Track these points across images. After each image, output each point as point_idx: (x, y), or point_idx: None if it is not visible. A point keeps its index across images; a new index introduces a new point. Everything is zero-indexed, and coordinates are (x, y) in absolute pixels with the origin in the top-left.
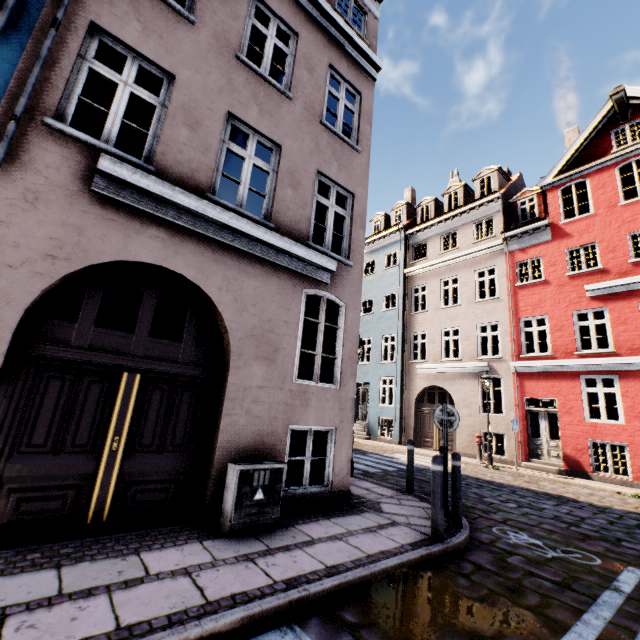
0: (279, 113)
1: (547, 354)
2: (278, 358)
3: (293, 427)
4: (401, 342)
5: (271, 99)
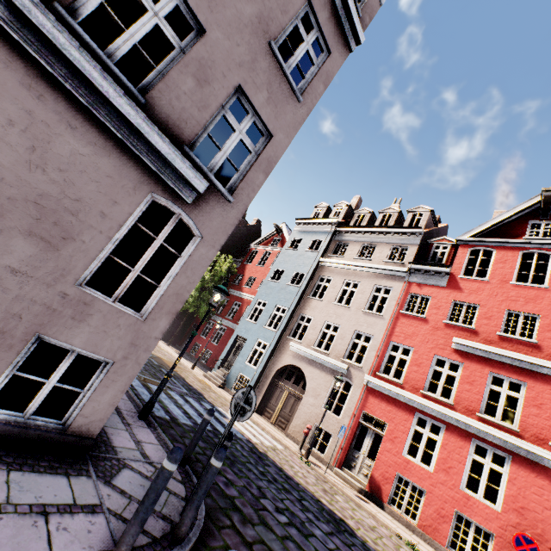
0: None
1: (398, 381)
2: (66, 248)
3: (45, 338)
4: (289, 317)
5: None
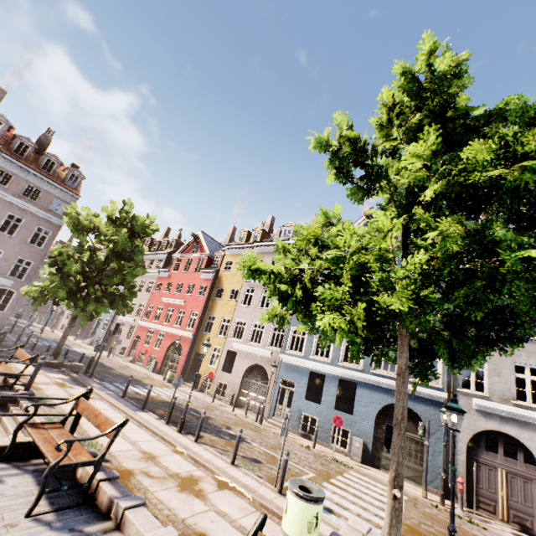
0: (8, 243)
1: (147, 319)
2: None
3: None
4: None
5: (6, 239)
